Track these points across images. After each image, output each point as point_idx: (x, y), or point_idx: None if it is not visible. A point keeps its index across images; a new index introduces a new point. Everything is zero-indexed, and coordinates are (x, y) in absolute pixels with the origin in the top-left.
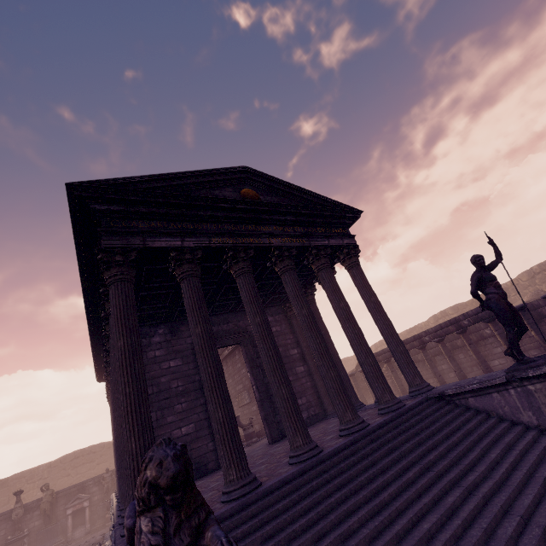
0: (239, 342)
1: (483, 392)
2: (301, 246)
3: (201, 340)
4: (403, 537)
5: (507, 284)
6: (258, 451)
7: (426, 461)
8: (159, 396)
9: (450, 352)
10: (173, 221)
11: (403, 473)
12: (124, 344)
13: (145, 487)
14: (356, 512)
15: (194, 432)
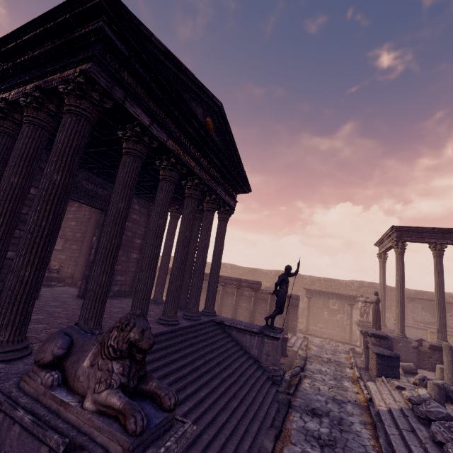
0: (103, 210)
1: (243, 331)
2: (211, 187)
3: (119, 215)
4: (189, 397)
5: (264, 271)
6: (68, 299)
7: (208, 359)
8: None
9: (224, 294)
10: (153, 100)
11: (194, 361)
12: (60, 180)
13: (127, 343)
14: (167, 376)
15: None
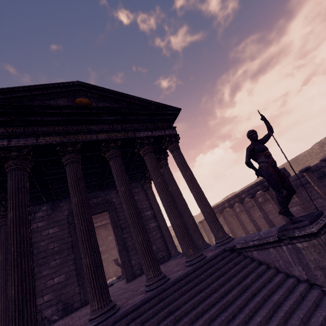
0: (105, 210)
1: (262, 247)
2: (127, 138)
3: (11, 224)
4: None
5: (305, 152)
6: (114, 290)
7: None
8: (38, 256)
9: (259, 205)
10: (4, 126)
11: None
12: None
13: None
14: None
15: (65, 280)
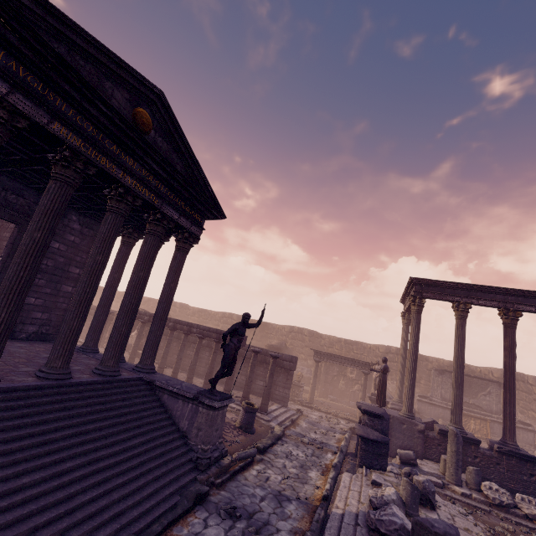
0: (16, 223)
1: (176, 395)
2: (151, 203)
3: None
4: None
5: (277, 326)
6: None
7: (83, 429)
8: None
9: (200, 349)
10: (18, 61)
11: (54, 432)
12: None
13: None
14: None
15: None
